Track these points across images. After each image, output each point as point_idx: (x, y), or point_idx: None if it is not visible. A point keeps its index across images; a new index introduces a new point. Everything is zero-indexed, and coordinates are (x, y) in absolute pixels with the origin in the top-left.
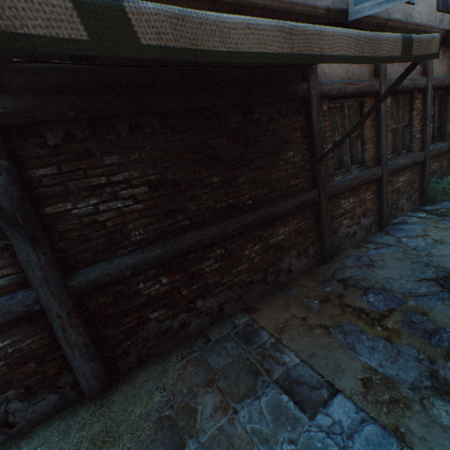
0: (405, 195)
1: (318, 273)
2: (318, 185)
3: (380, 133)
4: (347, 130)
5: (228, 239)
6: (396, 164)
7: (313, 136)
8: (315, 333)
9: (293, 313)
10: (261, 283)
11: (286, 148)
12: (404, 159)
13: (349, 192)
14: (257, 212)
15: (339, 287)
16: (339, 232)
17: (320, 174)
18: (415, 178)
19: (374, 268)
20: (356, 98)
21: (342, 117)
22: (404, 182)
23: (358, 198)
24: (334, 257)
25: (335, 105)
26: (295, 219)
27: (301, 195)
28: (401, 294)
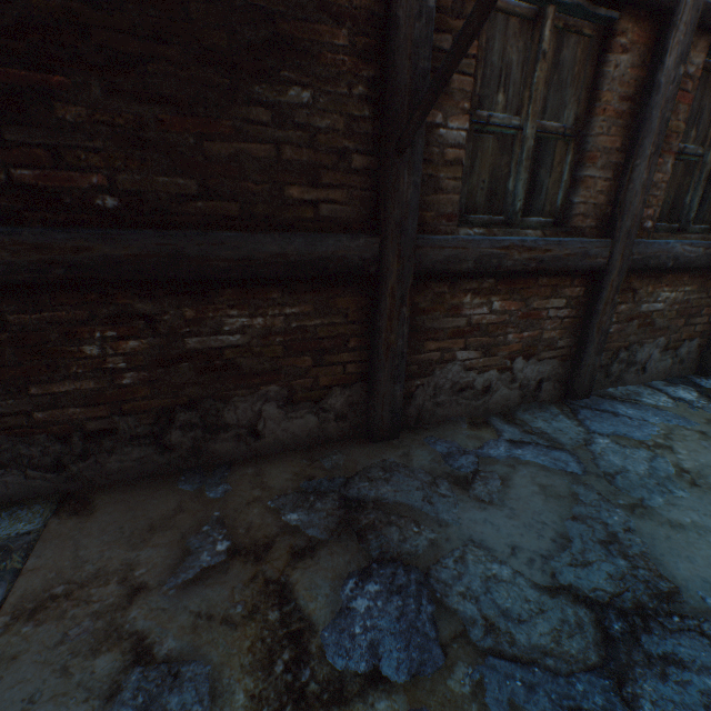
0: (663, 338)
1: (326, 462)
2: (383, 226)
3: (640, 142)
4: (538, 100)
5: (10, 293)
6: (661, 248)
7: (391, 59)
8: (87, 669)
9: (139, 558)
10: (147, 444)
11: (286, 70)
12: (690, 245)
13: (498, 281)
14: (126, 239)
15: (325, 521)
16: (442, 375)
17: (398, 195)
18: (707, 304)
19: (466, 497)
20: (596, 7)
21: (533, 55)
22: (672, 305)
23: (521, 305)
24: (406, 432)
25: (518, 2)
26: (293, 304)
27: (318, 236)
28: (465, 620)
